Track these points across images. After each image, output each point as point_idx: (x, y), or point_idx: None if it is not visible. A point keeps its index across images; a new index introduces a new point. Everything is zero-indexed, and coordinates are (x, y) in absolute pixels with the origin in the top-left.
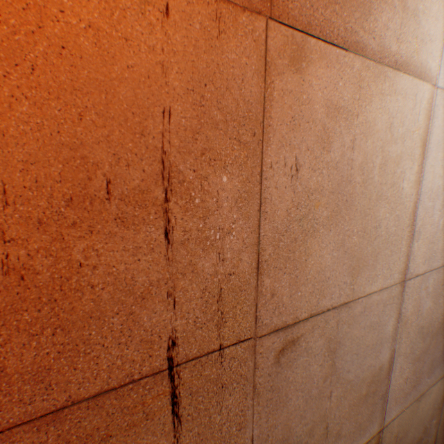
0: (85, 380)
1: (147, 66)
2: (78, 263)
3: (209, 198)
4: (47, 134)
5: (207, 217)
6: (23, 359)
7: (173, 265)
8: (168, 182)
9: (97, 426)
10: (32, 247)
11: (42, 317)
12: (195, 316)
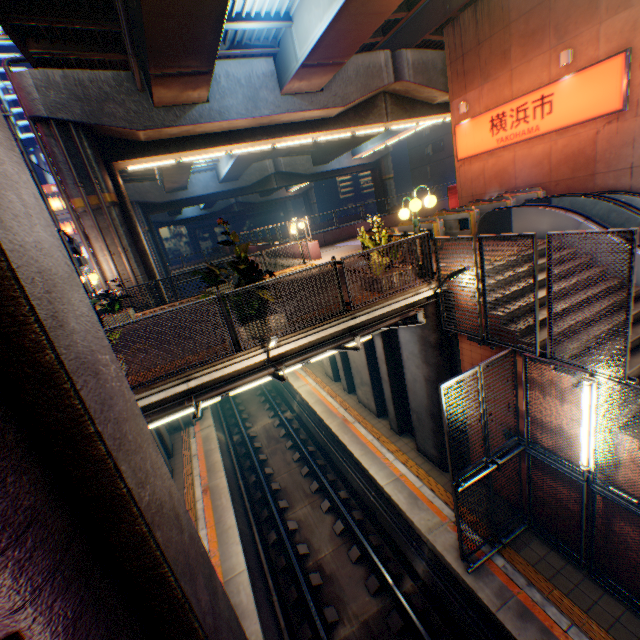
0: (618, 168)
1: (631, 129)
2: (619, 153)
3: (639, 142)
4: (619, 140)
5: (638, 145)
6: (612, 164)
7: (632, 153)
8: (632, 141)
9: (618, 175)
10: (615, 152)
11: (615, 160)
12: (635, 161)
